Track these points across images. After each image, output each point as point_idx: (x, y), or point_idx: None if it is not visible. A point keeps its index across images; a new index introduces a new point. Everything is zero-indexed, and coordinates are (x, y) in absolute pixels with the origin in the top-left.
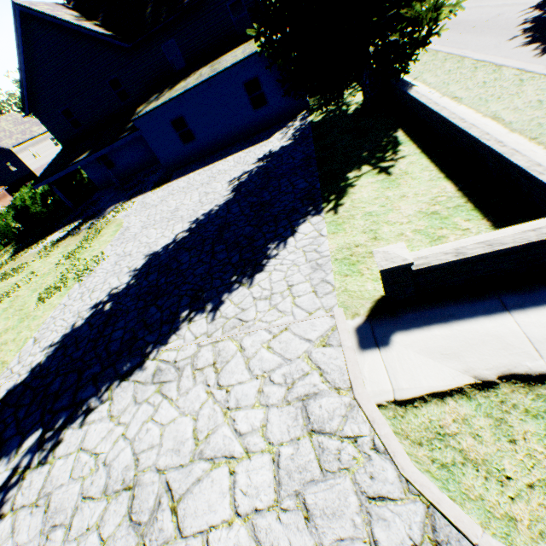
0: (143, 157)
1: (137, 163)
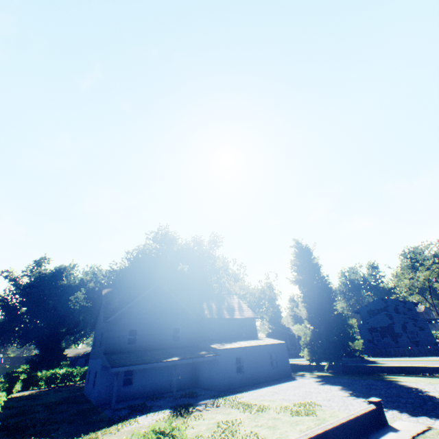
0: (161, 383)
1: (152, 387)
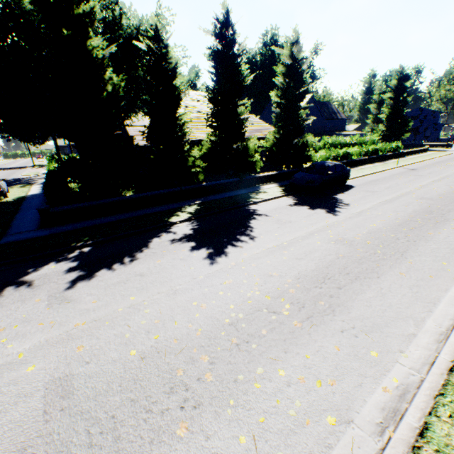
0: None
1: None
